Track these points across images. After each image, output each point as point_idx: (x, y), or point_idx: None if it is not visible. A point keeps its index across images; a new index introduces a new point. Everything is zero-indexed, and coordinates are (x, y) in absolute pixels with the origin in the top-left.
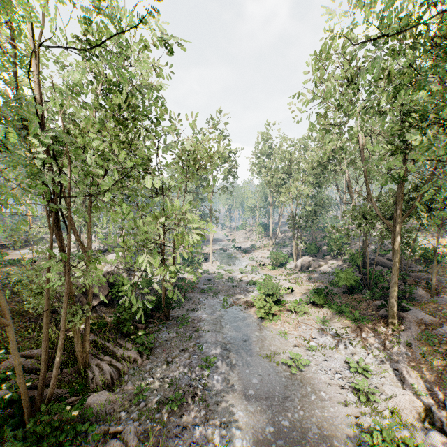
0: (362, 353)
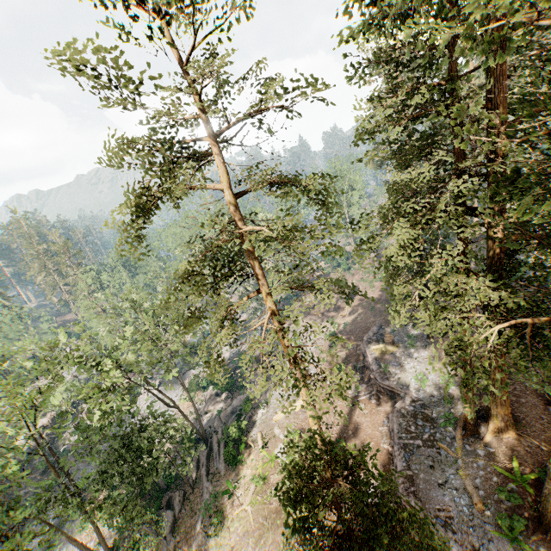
0: None
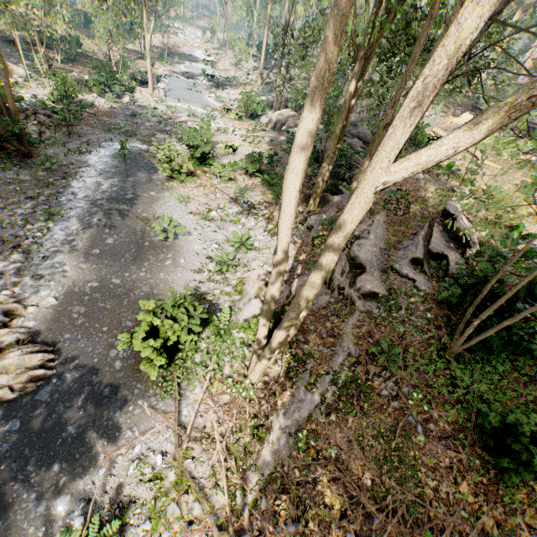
0: (260, 230)
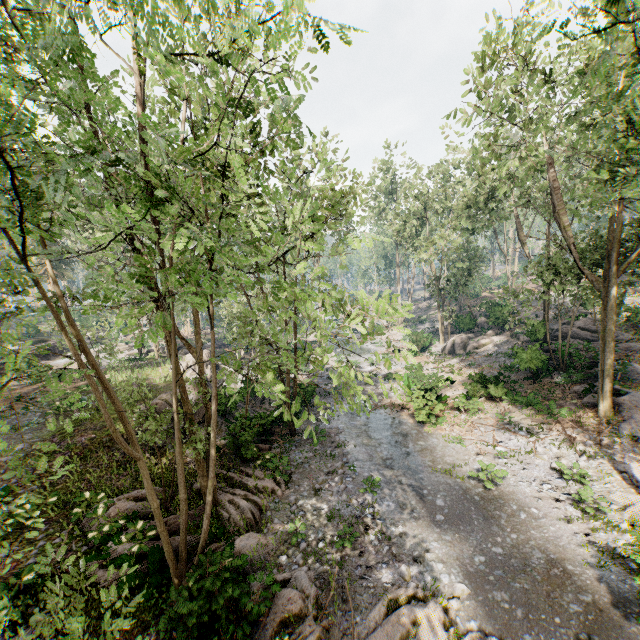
0: (570, 456)
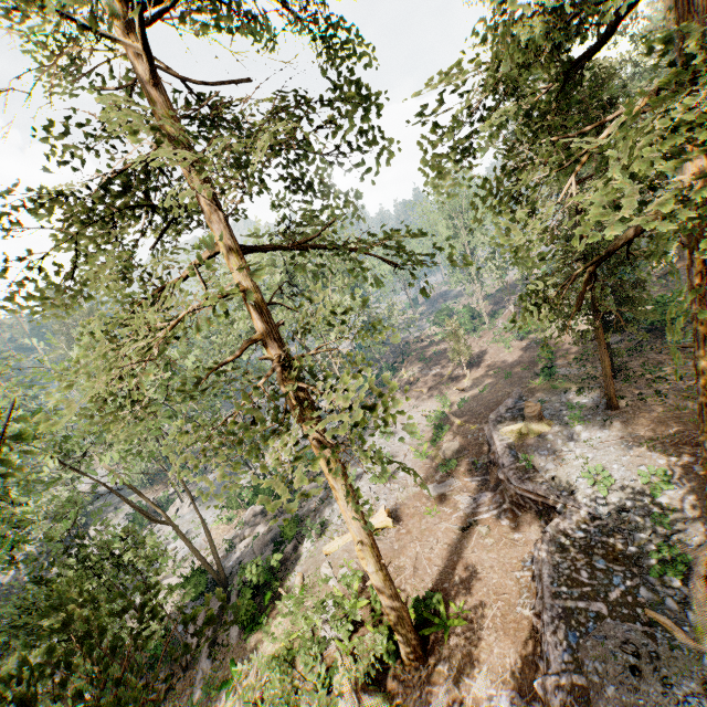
0: None
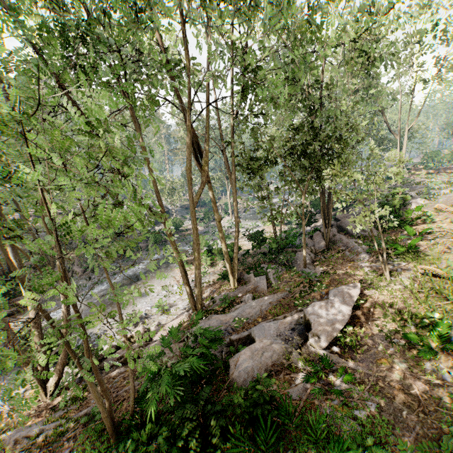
0: (187, 301)
